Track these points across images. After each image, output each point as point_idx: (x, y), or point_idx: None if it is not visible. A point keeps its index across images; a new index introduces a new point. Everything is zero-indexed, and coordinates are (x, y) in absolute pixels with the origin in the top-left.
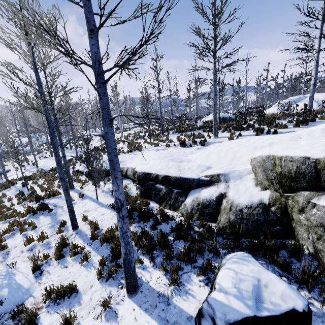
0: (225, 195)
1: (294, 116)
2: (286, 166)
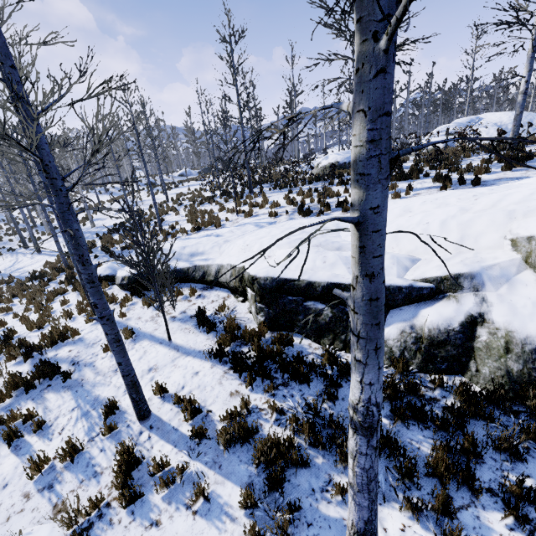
0: (483, 318)
1: (481, 152)
2: None
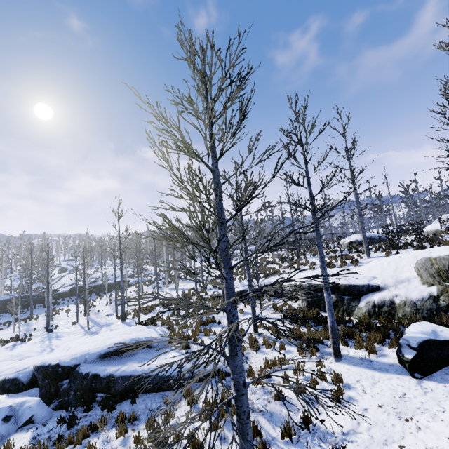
0: (397, 294)
1: None
2: (440, 262)
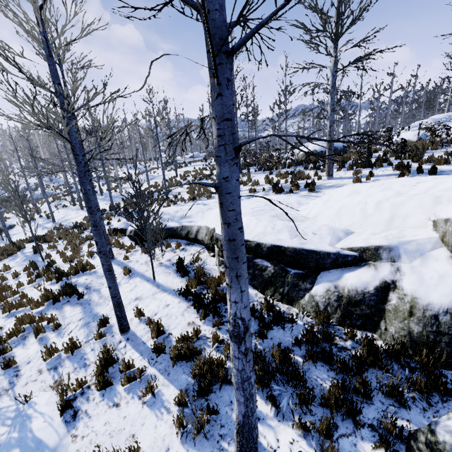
0: (395, 285)
1: (449, 145)
2: None
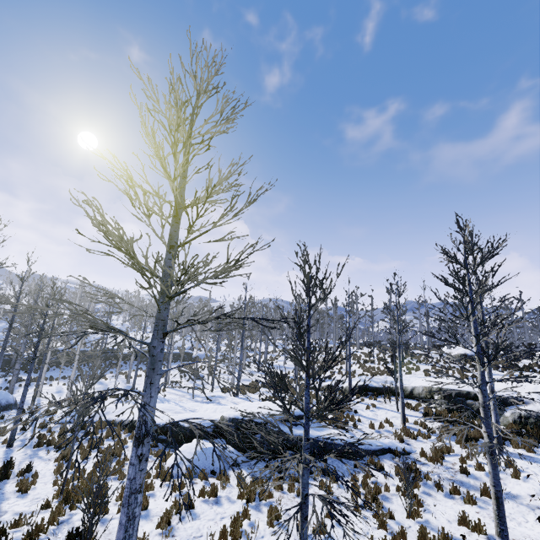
0: None
1: None
2: None
